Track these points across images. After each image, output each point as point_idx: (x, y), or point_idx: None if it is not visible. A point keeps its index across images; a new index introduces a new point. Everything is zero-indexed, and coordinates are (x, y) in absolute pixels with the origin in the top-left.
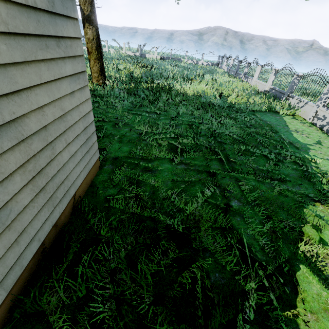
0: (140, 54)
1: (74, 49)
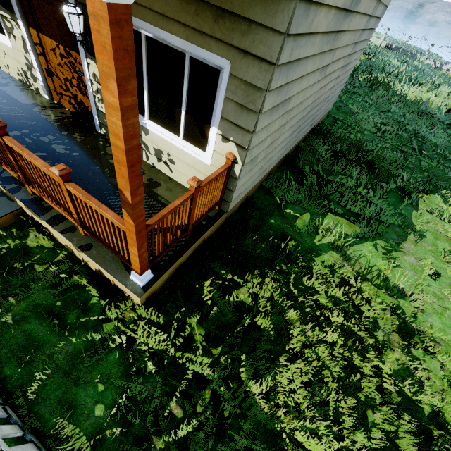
0: None
1: (371, 35)
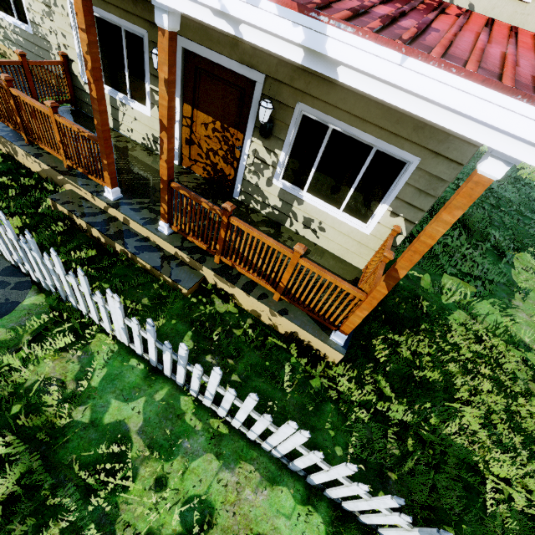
0: None
1: None
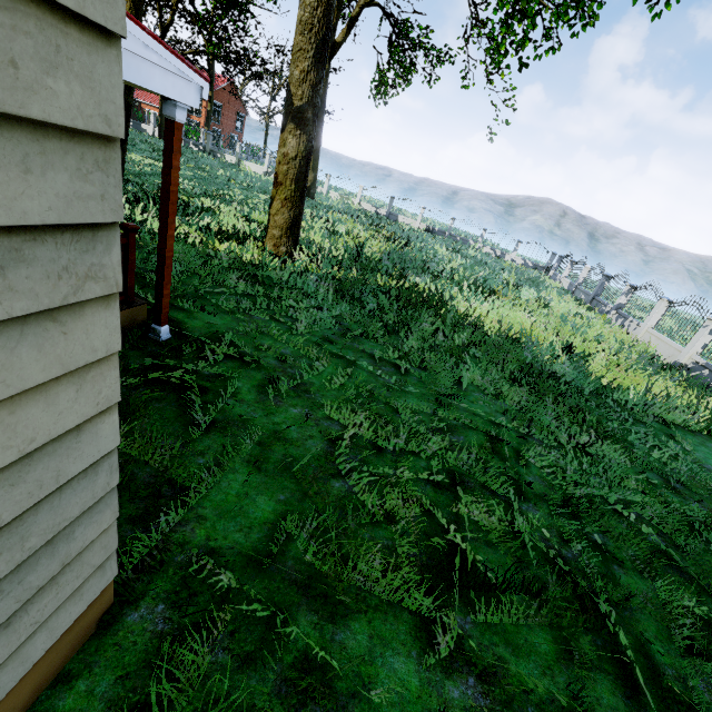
0: (388, 213)
1: None
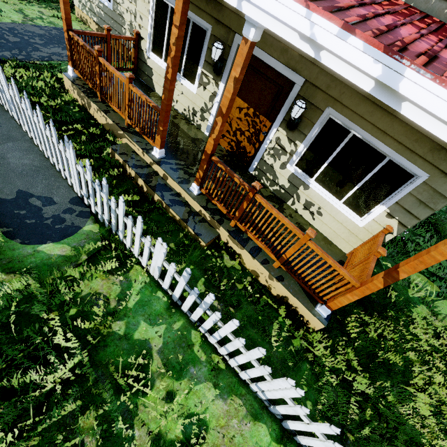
0: None
1: None
